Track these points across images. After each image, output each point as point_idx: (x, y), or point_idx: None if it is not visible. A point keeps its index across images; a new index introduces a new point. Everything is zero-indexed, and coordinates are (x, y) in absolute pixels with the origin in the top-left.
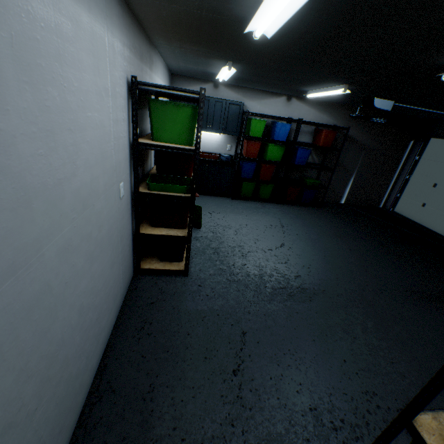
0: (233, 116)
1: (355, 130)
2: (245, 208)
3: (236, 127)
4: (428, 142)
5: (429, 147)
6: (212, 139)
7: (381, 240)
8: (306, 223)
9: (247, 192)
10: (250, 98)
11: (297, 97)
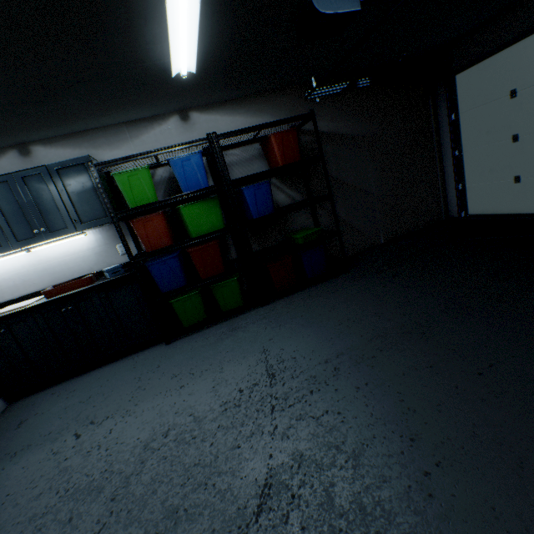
0: (81, 189)
1: (331, 120)
2: (187, 358)
3: (100, 206)
4: (455, 84)
5: (461, 90)
6: (79, 249)
7: (514, 286)
8: (330, 330)
9: (192, 314)
10: (108, 145)
11: (199, 108)
